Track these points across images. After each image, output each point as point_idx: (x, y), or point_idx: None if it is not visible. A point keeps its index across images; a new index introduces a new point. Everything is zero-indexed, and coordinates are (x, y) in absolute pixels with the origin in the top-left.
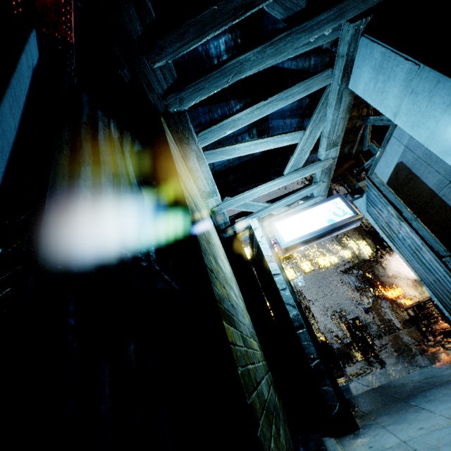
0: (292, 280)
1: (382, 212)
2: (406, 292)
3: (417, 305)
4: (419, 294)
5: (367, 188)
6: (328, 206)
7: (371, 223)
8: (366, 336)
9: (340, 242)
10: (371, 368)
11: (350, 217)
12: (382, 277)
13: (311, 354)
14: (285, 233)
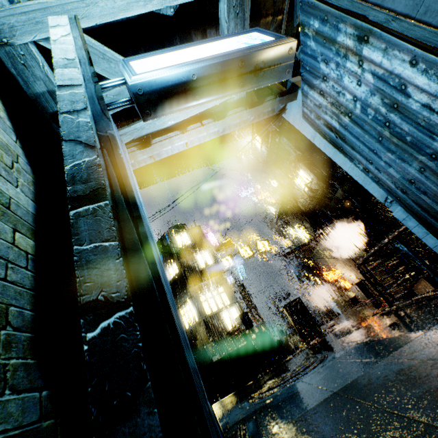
0: (231, 268)
1: (328, 79)
2: (344, 274)
3: (357, 282)
4: (357, 274)
5: (302, 36)
6: (237, 39)
7: (310, 139)
8: (310, 319)
9: (280, 232)
10: (322, 354)
11: (274, 40)
12: (321, 262)
13: (98, 287)
14: (144, 68)
